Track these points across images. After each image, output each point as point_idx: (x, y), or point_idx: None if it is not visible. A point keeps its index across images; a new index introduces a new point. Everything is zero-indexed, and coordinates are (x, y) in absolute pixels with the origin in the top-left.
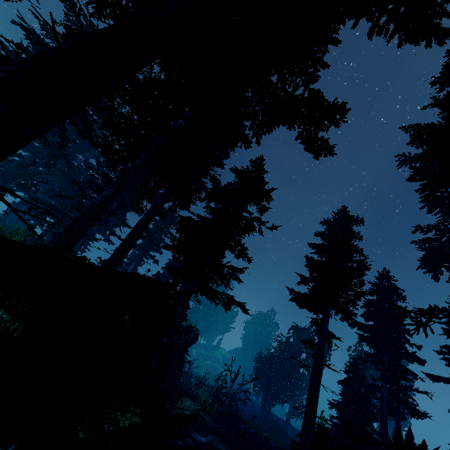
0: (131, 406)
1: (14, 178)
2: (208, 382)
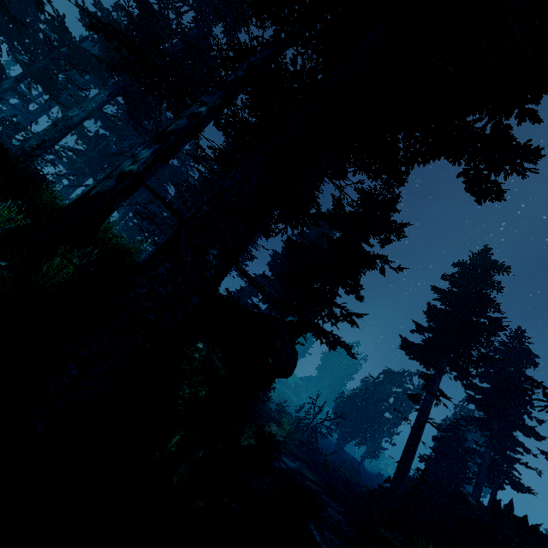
0: (245, 428)
1: (104, 168)
2: (279, 406)
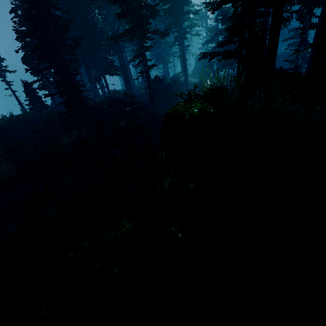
0: None
1: None
2: None
